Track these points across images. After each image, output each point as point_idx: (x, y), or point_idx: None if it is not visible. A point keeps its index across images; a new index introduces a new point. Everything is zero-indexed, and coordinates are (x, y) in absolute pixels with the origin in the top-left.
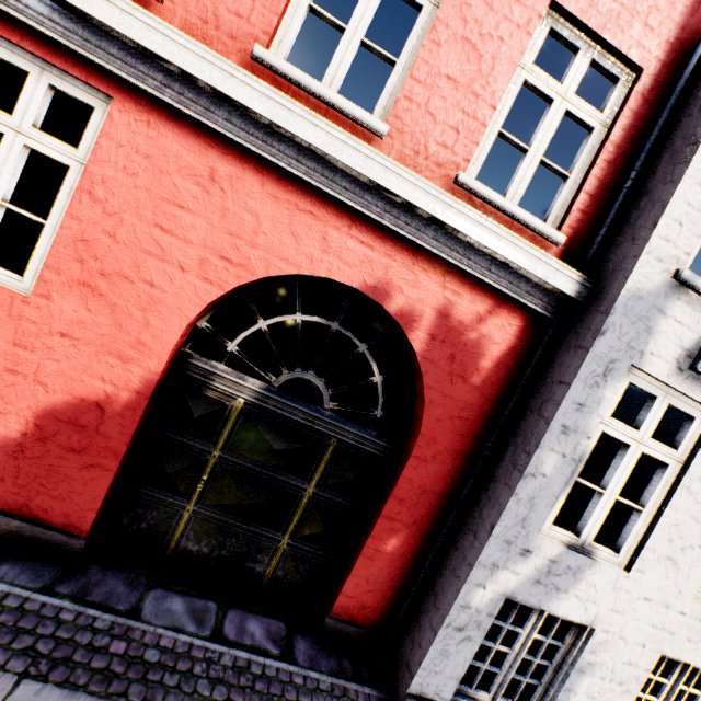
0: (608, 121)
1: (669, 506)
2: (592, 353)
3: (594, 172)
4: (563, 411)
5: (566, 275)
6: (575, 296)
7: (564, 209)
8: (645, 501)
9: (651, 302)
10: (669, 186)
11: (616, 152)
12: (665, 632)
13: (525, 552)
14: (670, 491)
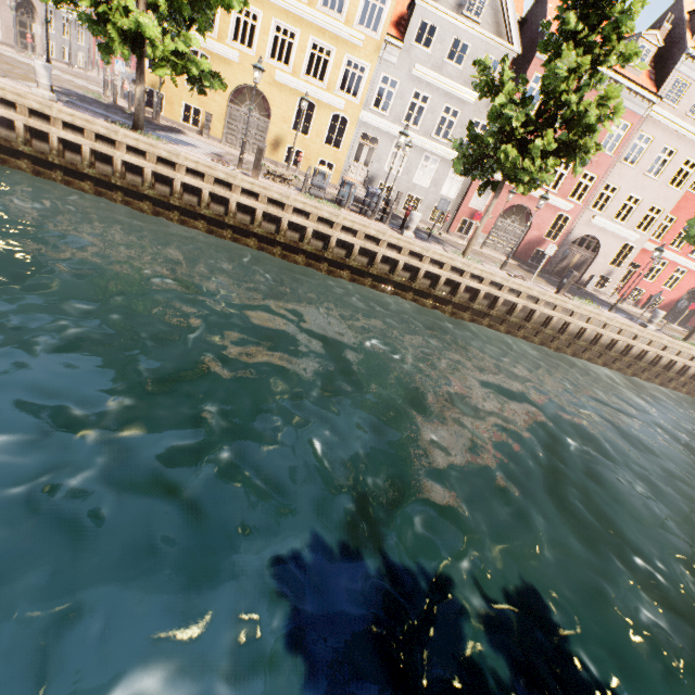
0: None
1: None
2: None
3: None
4: None
5: None
6: None
7: None
8: None
9: None
10: None
11: None
12: None
13: None
14: None
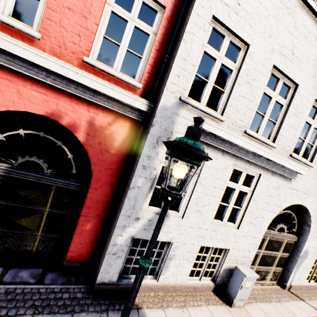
0: (156, 31)
1: (194, 191)
2: (150, 134)
3: (151, 55)
4: (142, 160)
5: (141, 102)
6: (147, 111)
7: (142, 72)
8: (186, 190)
9: (172, 111)
10: (173, 60)
11: (160, 46)
12: (201, 238)
13: (137, 219)
14: (195, 185)
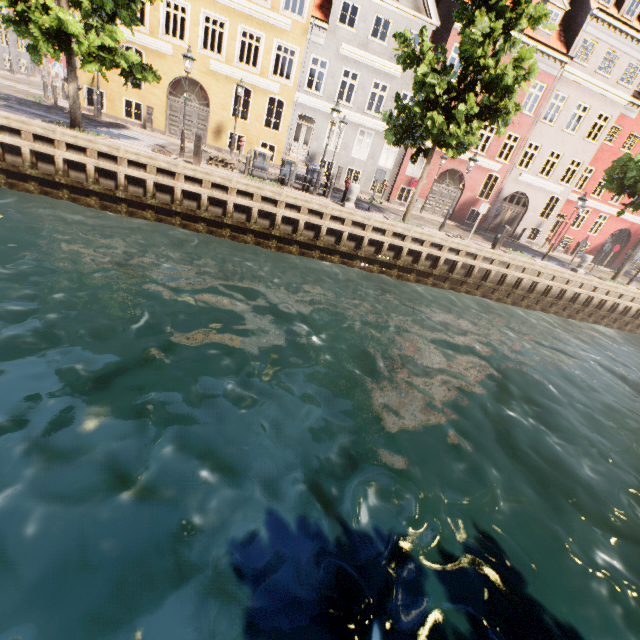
0: None
1: None
2: None
3: None
4: None
5: None
6: None
7: None
8: None
9: None
10: None
11: None
12: None
13: (639, 253)
14: None
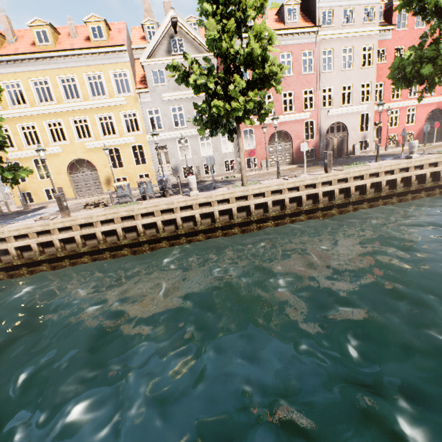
0: None
1: None
2: None
3: None
4: None
5: None
6: None
7: None
8: None
9: None
10: None
11: None
12: None
13: None
14: None
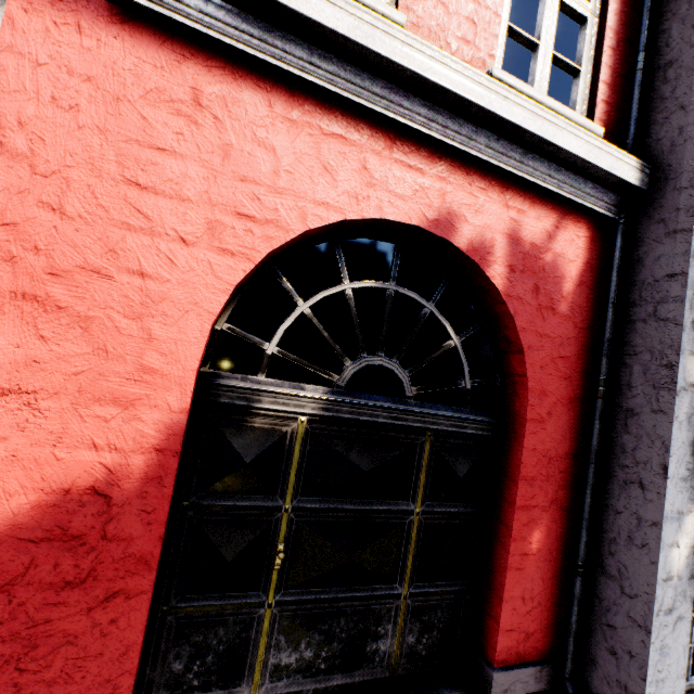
0: (596, 10)
1: None
2: None
3: (604, 60)
4: (689, 305)
5: (627, 163)
6: (639, 185)
7: (585, 105)
8: None
9: None
10: None
11: (615, 38)
12: None
13: None
14: None
